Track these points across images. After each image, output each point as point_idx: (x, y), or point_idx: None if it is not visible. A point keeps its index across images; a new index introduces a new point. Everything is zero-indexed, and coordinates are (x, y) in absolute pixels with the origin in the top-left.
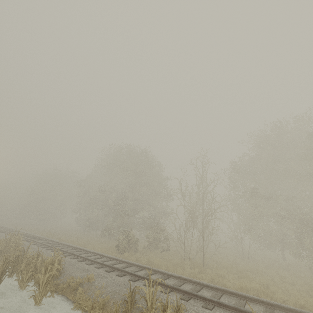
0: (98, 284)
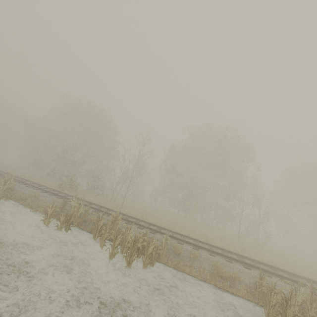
0: (42, 199)
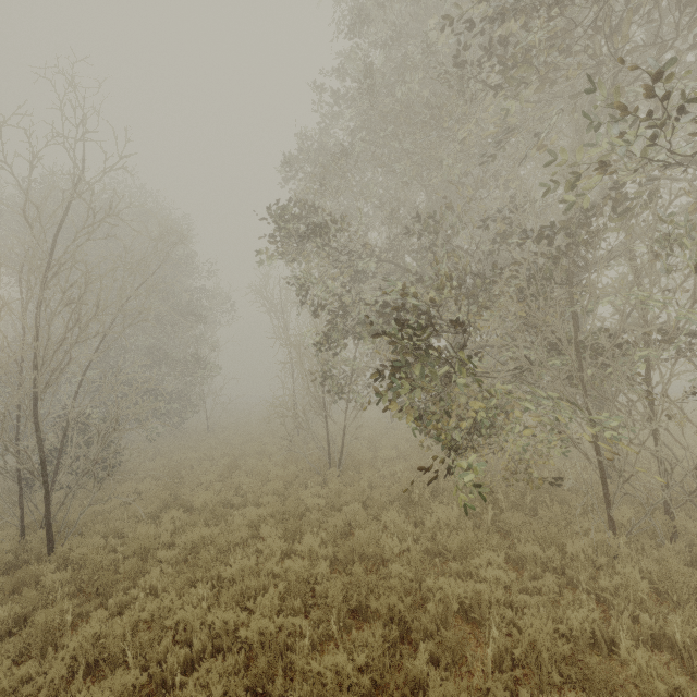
0: None
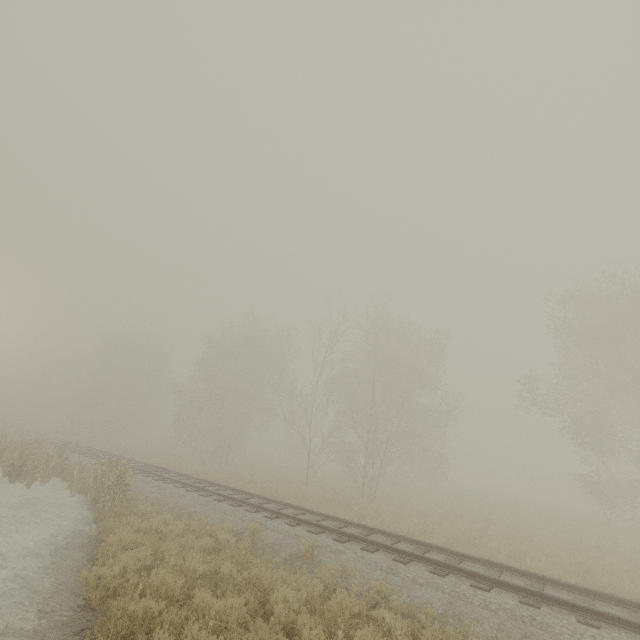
0: None
